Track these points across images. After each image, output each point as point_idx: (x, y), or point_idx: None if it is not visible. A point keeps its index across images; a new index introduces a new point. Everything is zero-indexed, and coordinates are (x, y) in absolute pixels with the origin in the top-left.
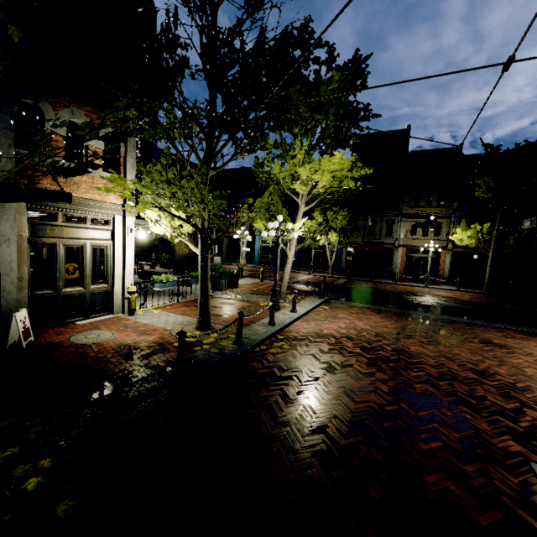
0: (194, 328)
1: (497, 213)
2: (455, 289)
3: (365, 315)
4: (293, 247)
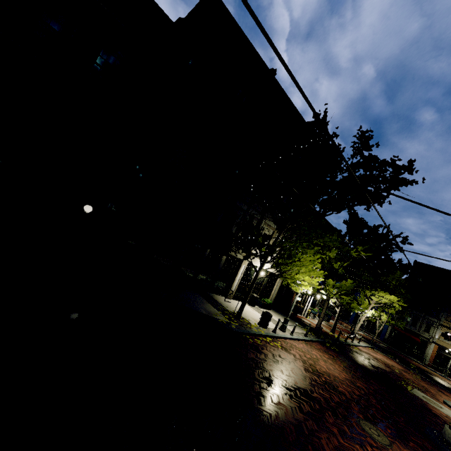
0: (329, 331)
1: None
2: None
3: (390, 360)
4: (363, 317)
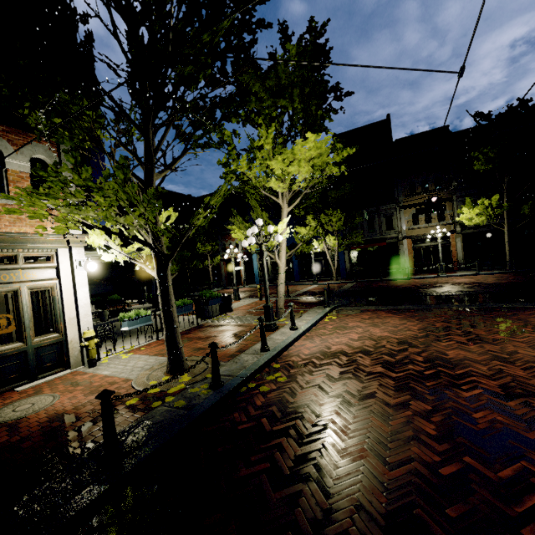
0: (164, 372)
1: (502, 184)
2: (475, 274)
3: (380, 318)
4: (282, 254)
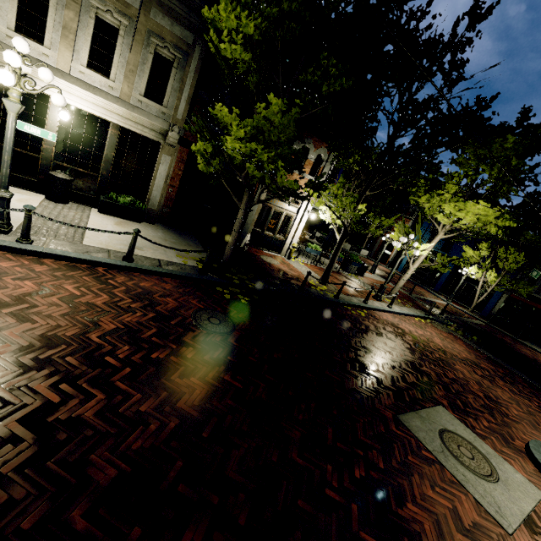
0: (317, 280)
1: None
2: None
3: (452, 341)
4: (417, 262)
